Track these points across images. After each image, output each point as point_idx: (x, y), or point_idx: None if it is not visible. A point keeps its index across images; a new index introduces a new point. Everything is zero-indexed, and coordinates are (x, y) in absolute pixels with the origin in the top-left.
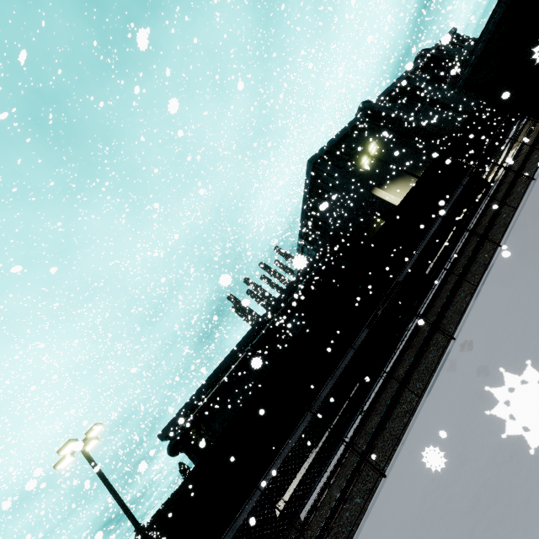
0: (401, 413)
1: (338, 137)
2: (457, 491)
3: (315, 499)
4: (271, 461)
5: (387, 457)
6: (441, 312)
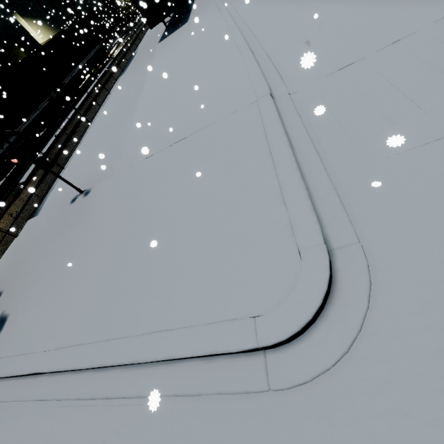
0: (91, 115)
1: None
2: (124, 104)
3: None
4: None
5: (92, 119)
6: (100, 90)
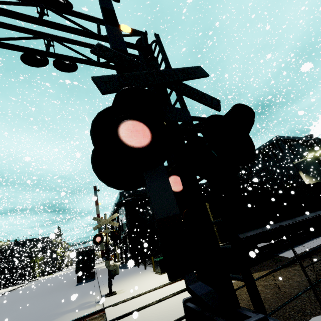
0: None
1: (294, 138)
2: None
3: (318, 246)
4: (265, 224)
5: None
6: None
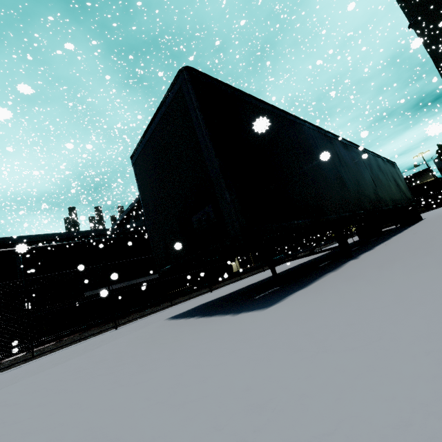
0: None
1: None
2: None
3: None
4: None
5: None
6: None
